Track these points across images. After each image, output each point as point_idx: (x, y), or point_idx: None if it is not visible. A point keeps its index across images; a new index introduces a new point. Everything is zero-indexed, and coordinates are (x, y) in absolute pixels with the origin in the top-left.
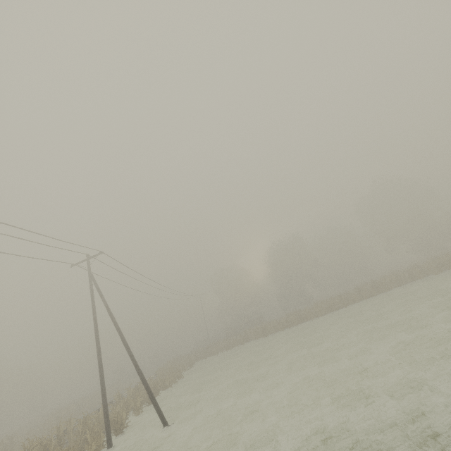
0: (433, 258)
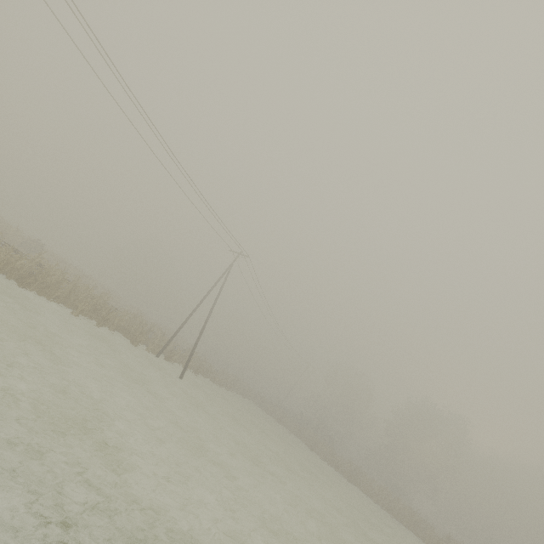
0: None
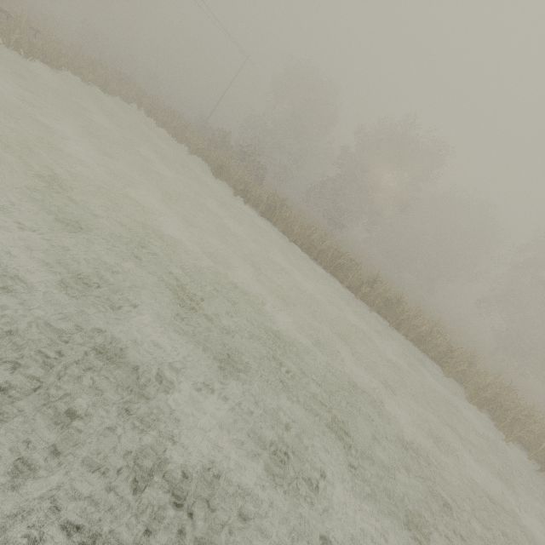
0: (506, 389)
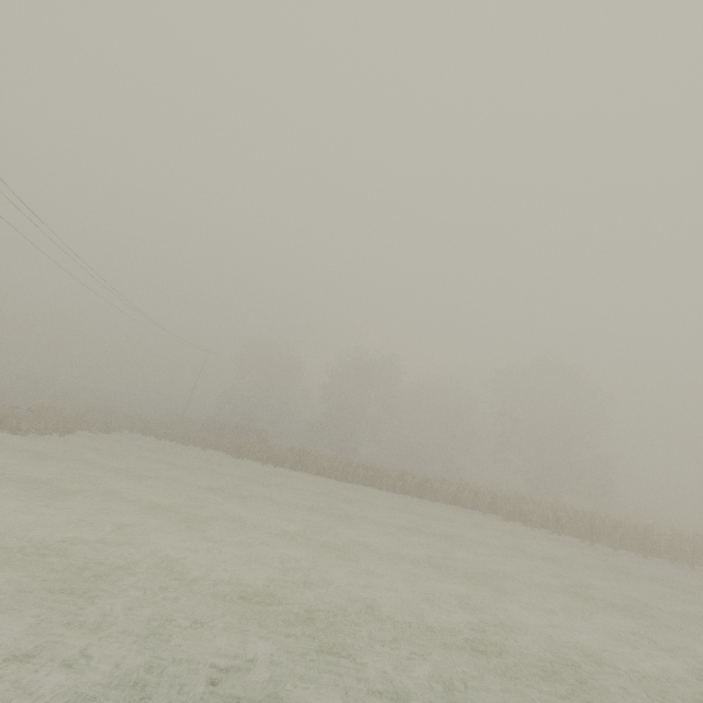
0: (517, 498)
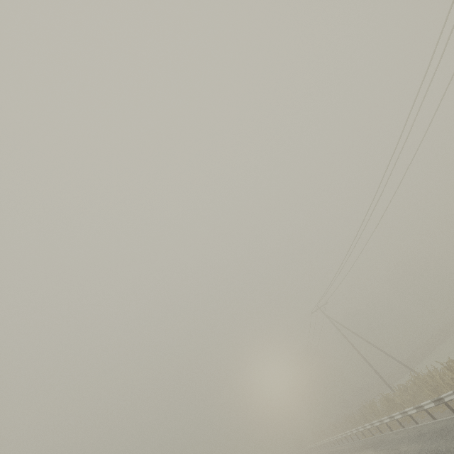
0: None
